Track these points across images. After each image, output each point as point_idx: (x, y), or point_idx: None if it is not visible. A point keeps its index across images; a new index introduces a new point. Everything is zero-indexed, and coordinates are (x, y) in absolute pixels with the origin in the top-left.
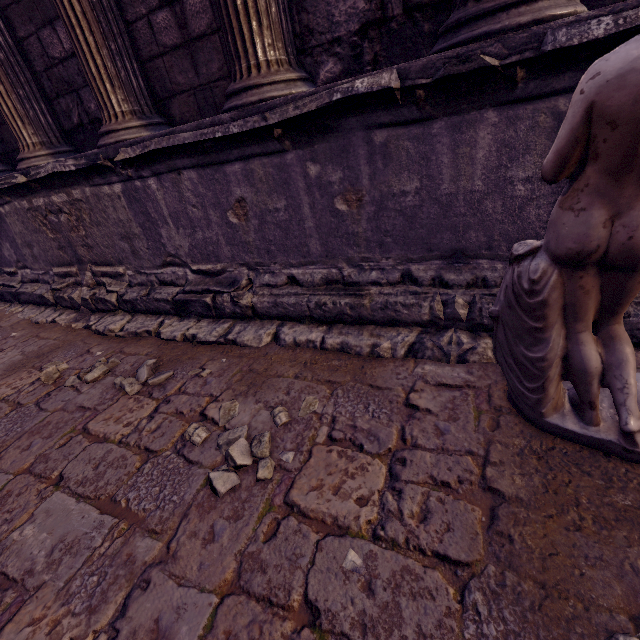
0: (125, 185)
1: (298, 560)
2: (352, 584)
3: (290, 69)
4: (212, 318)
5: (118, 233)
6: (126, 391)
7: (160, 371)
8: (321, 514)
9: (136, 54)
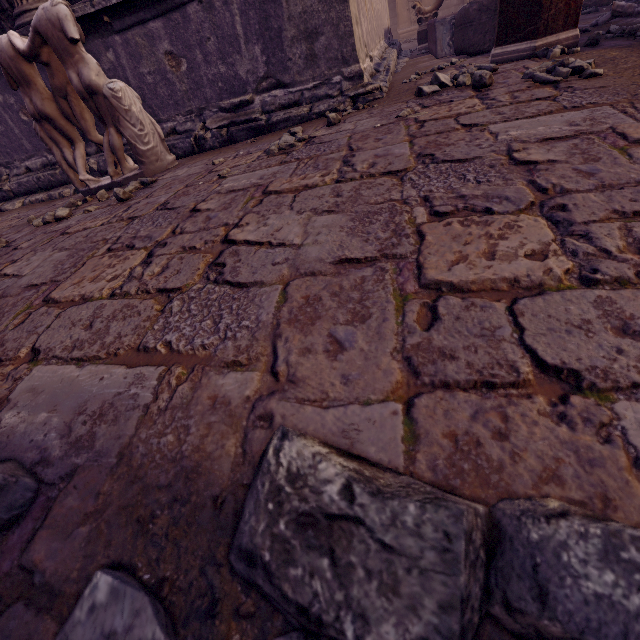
0: None
1: None
2: None
3: None
4: None
5: None
6: None
7: None
8: None
9: None
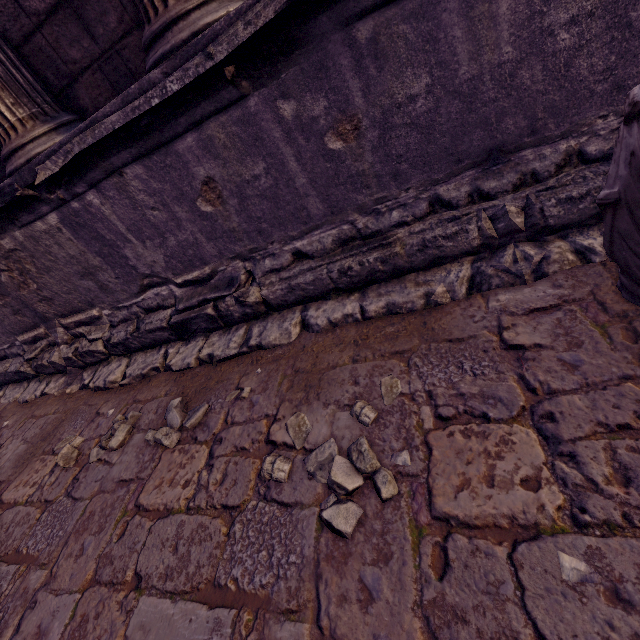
0: (60, 212)
1: (499, 590)
2: (593, 601)
3: None
4: (221, 329)
5: (75, 272)
6: (165, 445)
7: (192, 408)
8: (490, 518)
9: (5, 38)
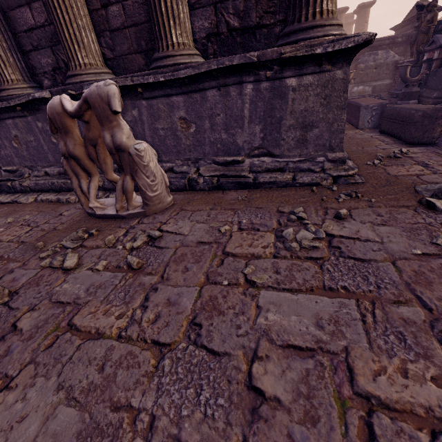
0: None
1: None
2: None
3: (24, 83)
4: (13, 193)
5: None
6: None
7: None
8: None
9: None
